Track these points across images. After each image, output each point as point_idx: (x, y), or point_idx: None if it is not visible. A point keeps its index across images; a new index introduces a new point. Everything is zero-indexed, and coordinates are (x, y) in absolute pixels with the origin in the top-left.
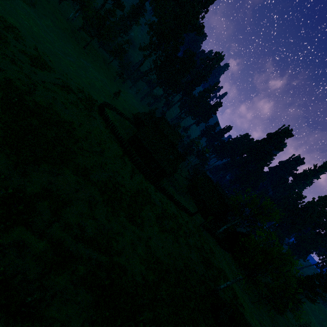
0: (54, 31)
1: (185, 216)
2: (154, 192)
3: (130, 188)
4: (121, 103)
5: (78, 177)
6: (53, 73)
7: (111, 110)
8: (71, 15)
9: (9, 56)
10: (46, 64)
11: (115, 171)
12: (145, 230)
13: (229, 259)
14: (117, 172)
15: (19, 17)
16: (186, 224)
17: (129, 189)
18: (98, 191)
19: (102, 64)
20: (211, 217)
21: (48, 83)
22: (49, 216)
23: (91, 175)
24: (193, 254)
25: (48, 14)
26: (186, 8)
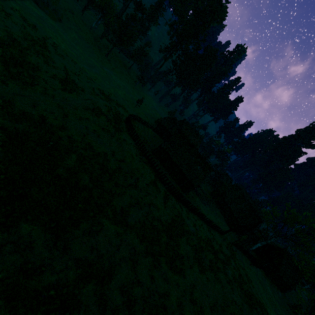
0: (79, 43)
1: (217, 236)
2: (186, 215)
3: (166, 220)
4: (143, 109)
5: (117, 226)
6: (82, 93)
7: (135, 120)
8: (93, 24)
9: (41, 85)
10: (75, 84)
11: (150, 204)
12: (187, 275)
13: (262, 277)
14: (152, 204)
15: (48, 36)
16: (220, 247)
17: (164, 222)
18: (138, 238)
19: (123, 69)
20: (245, 236)
21: (79, 108)
22: (96, 307)
23: (129, 217)
24: (235, 292)
25: (73, 26)
26: (209, 2)
